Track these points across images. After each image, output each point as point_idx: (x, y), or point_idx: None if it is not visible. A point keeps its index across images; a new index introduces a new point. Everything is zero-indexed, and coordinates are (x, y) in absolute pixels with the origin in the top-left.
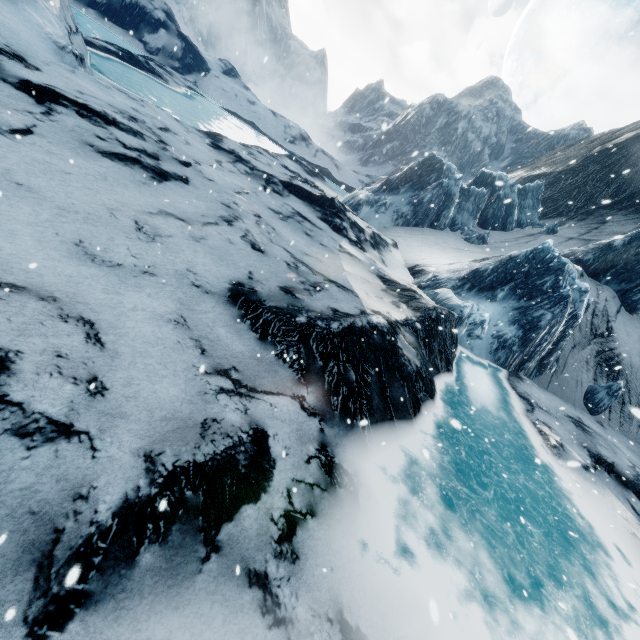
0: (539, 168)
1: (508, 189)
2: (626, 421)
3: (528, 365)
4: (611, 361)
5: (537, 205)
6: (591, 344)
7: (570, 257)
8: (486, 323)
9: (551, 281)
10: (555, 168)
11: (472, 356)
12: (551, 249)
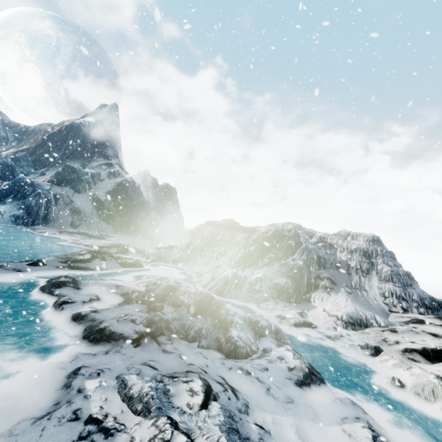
0: (22, 146)
1: (4, 159)
2: (89, 225)
3: (37, 222)
4: (76, 210)
5: (30, 164)
6: (67, 208)
7: (46, 181)
8: (2, 212)
9: (31, 189)
10: (31, 145)
11: (0, 225)
12: (24, 178)
